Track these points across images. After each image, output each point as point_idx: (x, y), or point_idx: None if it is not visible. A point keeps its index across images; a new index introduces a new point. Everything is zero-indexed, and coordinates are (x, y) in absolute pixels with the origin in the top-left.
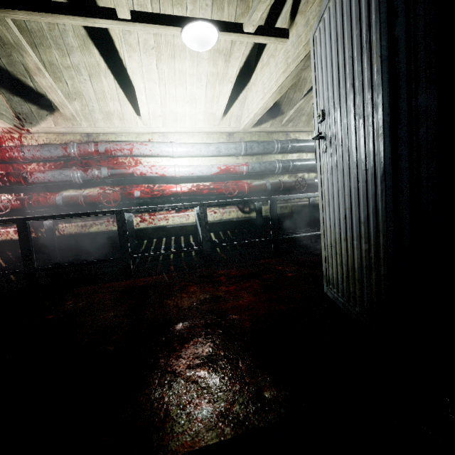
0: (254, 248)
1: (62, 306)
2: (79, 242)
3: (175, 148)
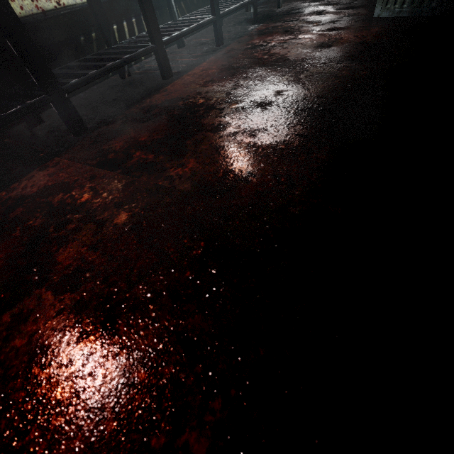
0: (207, 28)
1: (209, 103)
2: (5, 46)
3: None
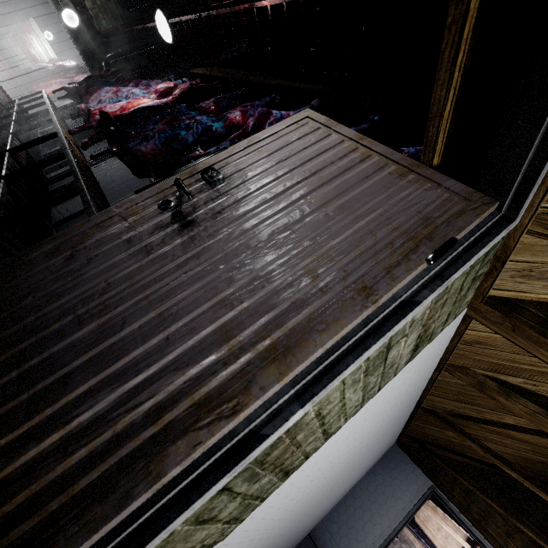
0: None
1: None
2: None
3: (42, 47)
